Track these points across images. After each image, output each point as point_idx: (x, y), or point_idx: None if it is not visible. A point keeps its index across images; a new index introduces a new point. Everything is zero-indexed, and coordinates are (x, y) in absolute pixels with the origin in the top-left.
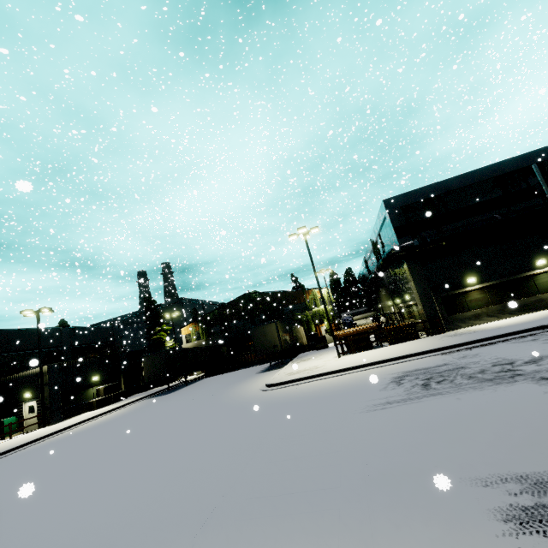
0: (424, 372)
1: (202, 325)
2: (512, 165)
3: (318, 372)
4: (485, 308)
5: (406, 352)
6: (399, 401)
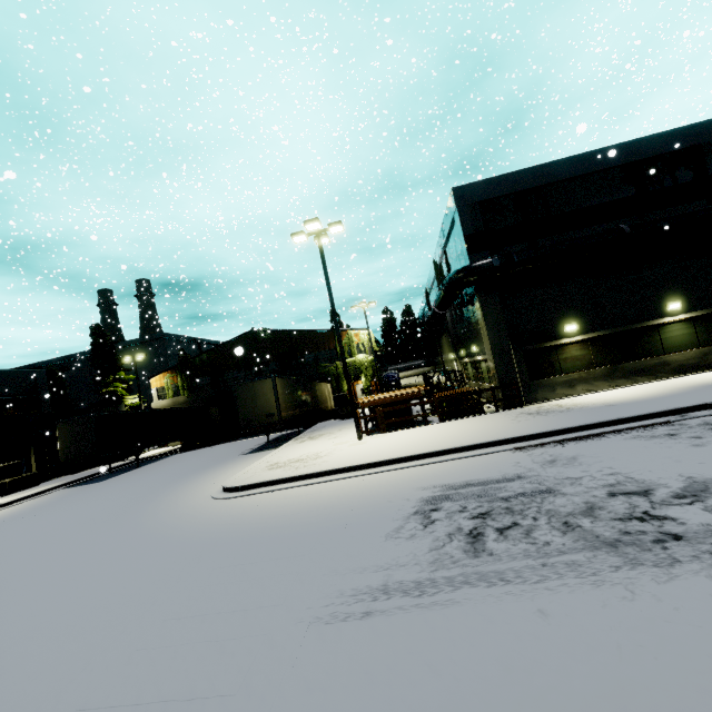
0: (479, 495)
1: (183, 375)
2: (657, 146)
3: (311, 468)
4: (584, 372)
5: (458, 441)
6: (409, 589)
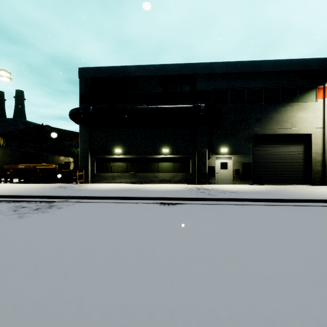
0: None
1: (4, 139)
2: (176, 70)
3: None
4: (120, 173)
5: None
6: None
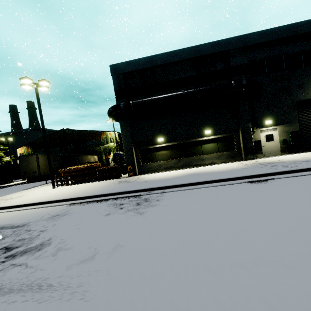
0: None
1: (31, 148)
2: (207, 49)
3: None
4: (166, 161)
5: (63, 196)
6: None
